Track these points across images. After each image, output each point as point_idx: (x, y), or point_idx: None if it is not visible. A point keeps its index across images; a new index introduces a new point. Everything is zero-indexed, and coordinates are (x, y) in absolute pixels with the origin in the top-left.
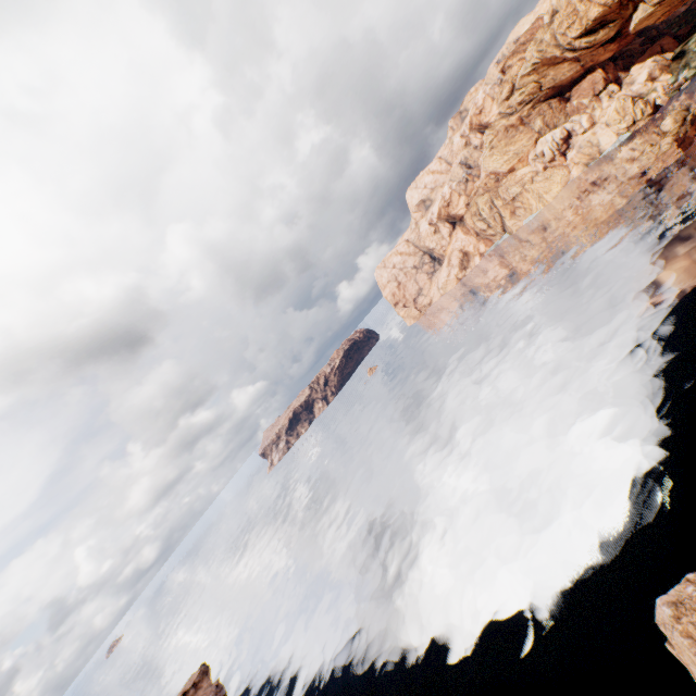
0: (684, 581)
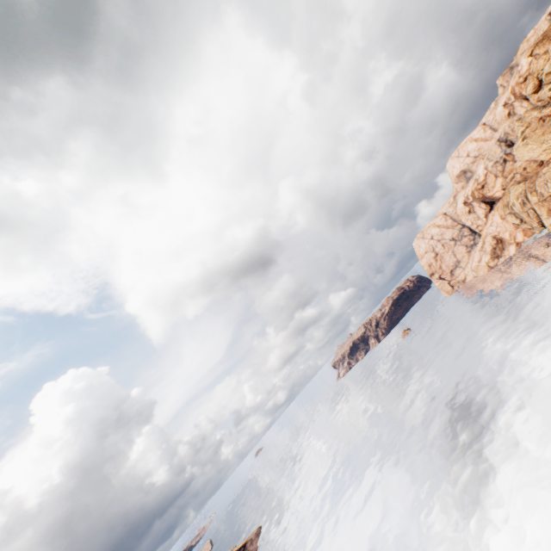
0: None
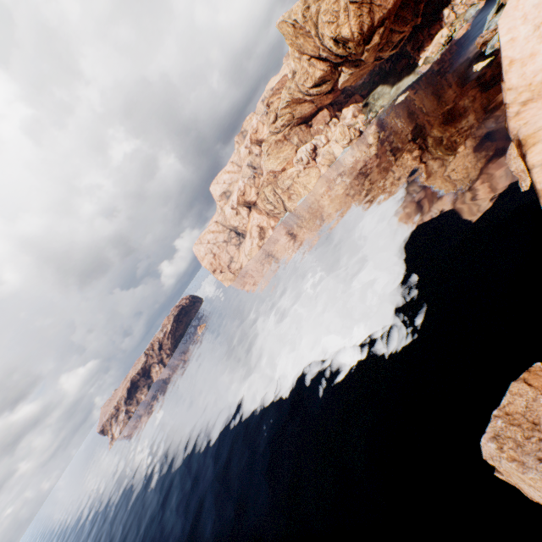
0: (493, 417)
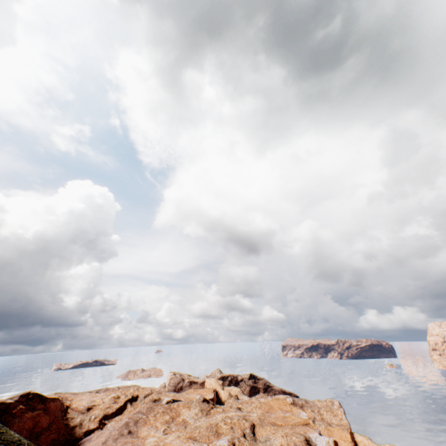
0: None
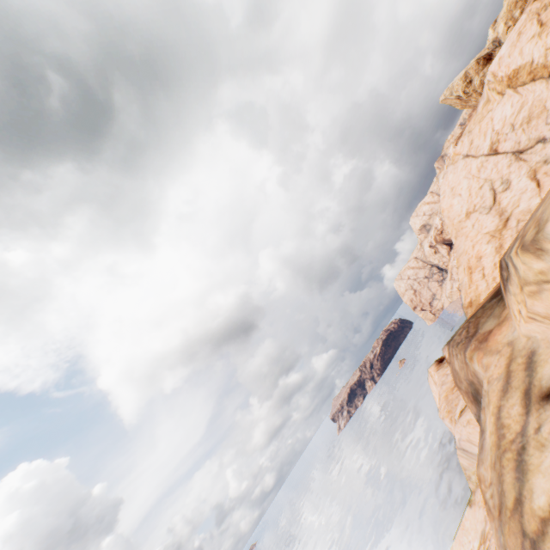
0: None
